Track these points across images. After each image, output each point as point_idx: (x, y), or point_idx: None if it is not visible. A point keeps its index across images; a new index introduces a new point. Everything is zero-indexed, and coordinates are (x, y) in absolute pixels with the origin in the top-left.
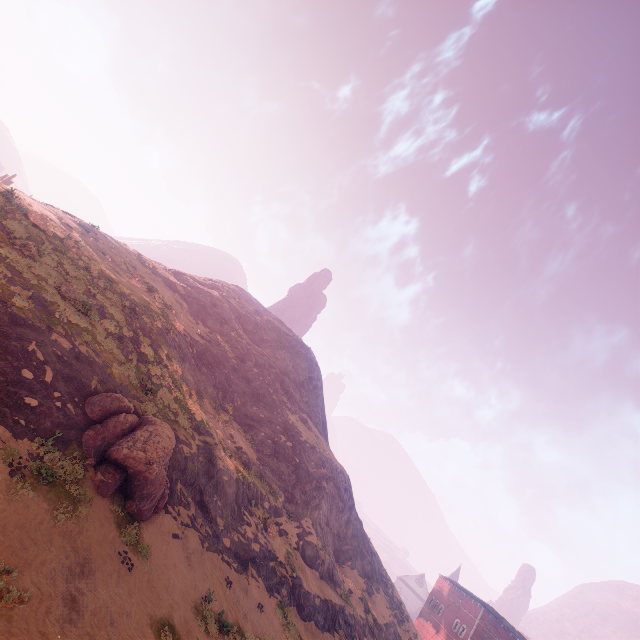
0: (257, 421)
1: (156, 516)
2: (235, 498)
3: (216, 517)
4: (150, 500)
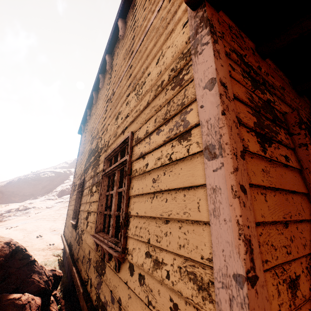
0: None
1: None
2: None
3: None
4: None
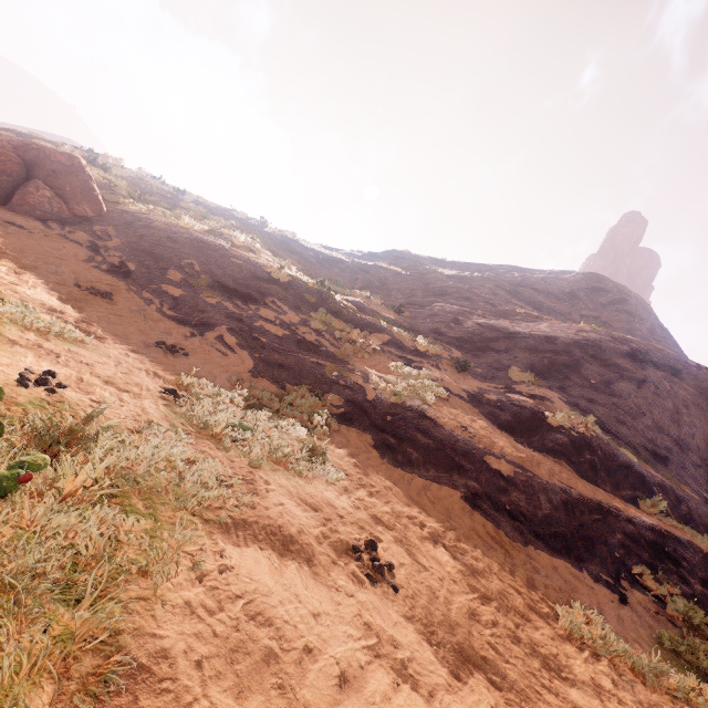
0: (429, 305)
1: (5, 211)
2: (255, 284)
3: (169, 269)
4: None
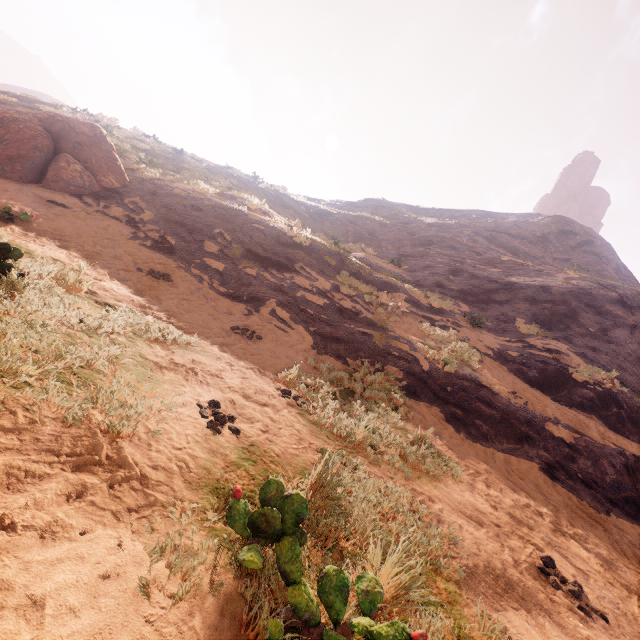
0: (420, 256)
1: (42, 188)
2: (280, 250)
3: (204, 240)
4: (1, 146)
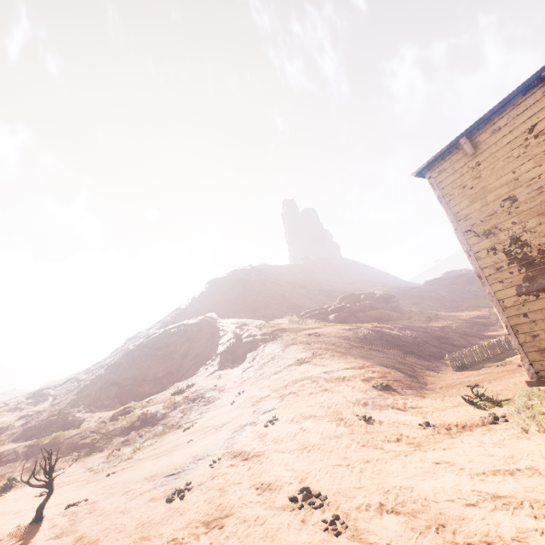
0: None
1: None
2: None
3: None
4: None
